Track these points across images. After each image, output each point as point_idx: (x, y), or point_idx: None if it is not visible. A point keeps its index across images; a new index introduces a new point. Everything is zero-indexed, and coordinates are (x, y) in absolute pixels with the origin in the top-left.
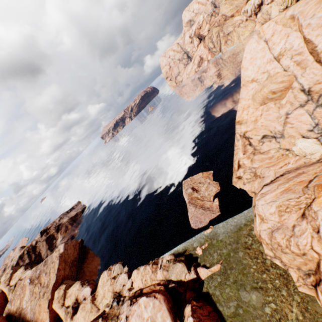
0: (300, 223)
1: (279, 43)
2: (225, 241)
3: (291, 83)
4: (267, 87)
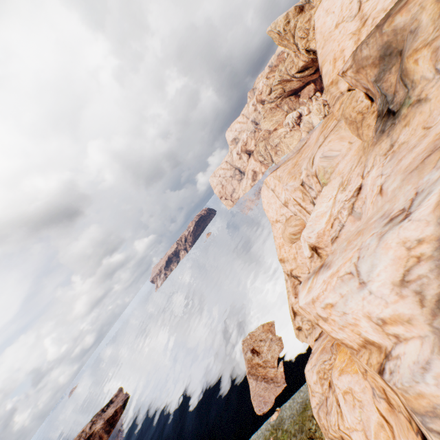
0: (328, 394)
1: (281, 193)
2: (290, 430)
3: (304, 226)
4: (286, 229)
